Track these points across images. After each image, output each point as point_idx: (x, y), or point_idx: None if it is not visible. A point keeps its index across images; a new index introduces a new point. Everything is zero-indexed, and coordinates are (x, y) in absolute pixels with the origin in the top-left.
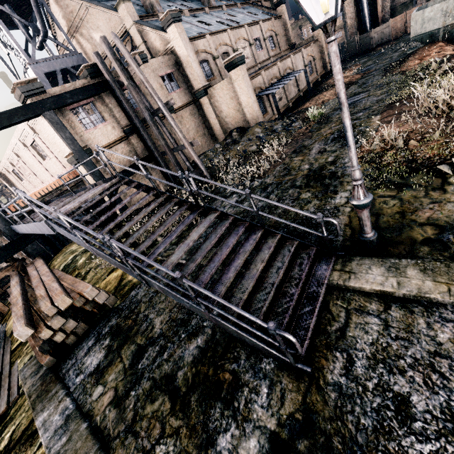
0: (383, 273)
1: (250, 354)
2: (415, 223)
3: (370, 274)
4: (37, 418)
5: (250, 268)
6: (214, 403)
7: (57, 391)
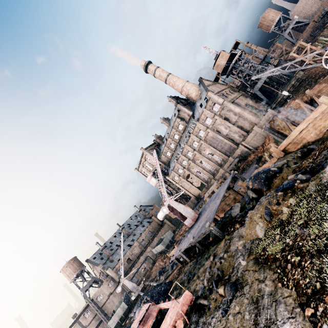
0: None
1: None
2: None
3: None
4: None
5: None
6: None
7: None
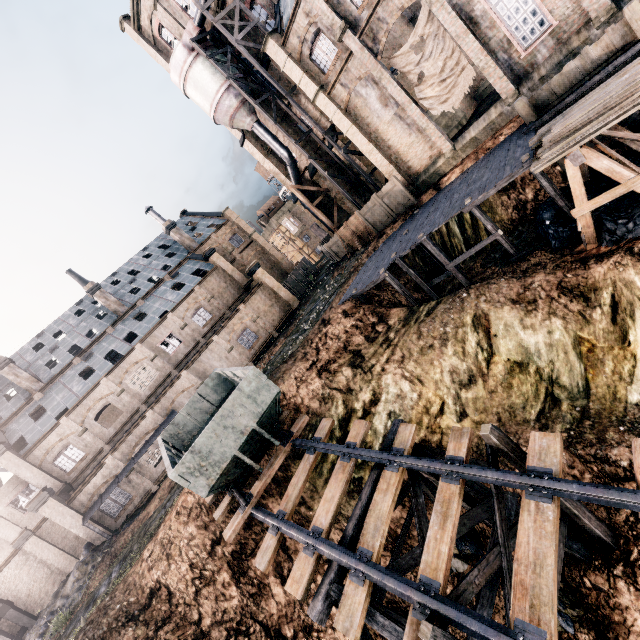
0: None
1: None
2: None
3: None
4: None
5: None
6: None
7: None
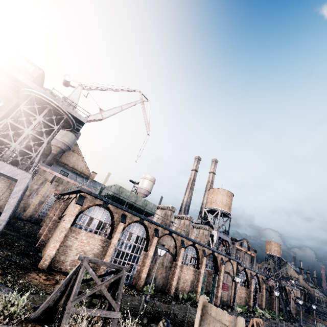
0: None
1: None
2: None
3: None
4: None
5: None
6: None
7: None
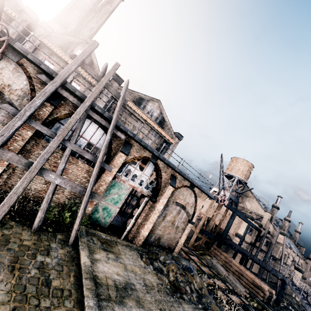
0: None
1: None
2: None
3: None
4: None
5: None
6: None
7: None
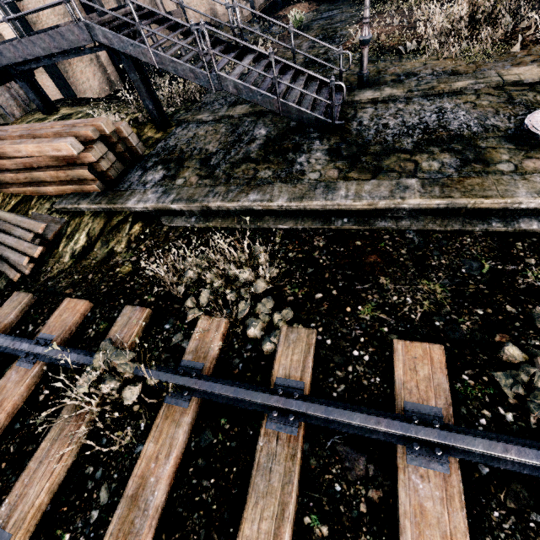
0: (372, 92)
1: (301, 136)
2: (386, 75)
3: (366, 94)
4: (127, 203)
5: (293, 89)
6: (287, 154)
7: (134, 191)
